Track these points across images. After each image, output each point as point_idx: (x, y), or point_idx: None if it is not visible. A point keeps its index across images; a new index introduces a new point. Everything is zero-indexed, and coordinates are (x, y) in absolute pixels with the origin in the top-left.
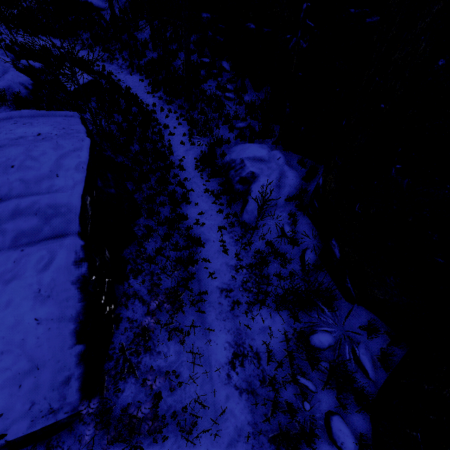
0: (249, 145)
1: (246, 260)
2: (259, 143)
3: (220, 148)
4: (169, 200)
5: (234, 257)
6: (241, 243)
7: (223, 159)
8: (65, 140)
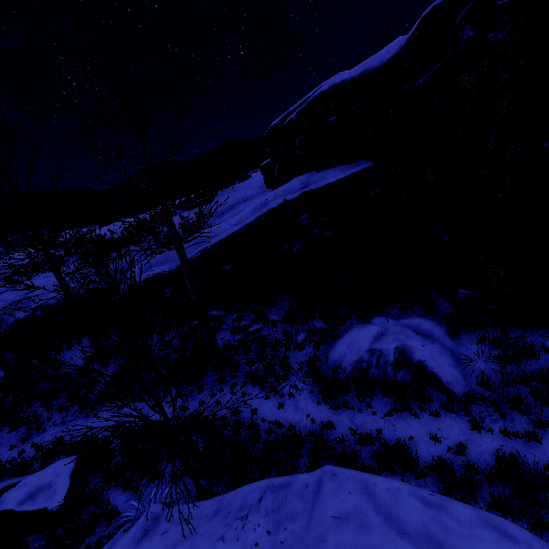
0: (349, 337)
1: (548, 419)
2: (343, 331)
3: (319, 369)
4: (401, 467)
5: (544, 430)
6: (534, 399)
7: (344, 371)
8: (328, 502)
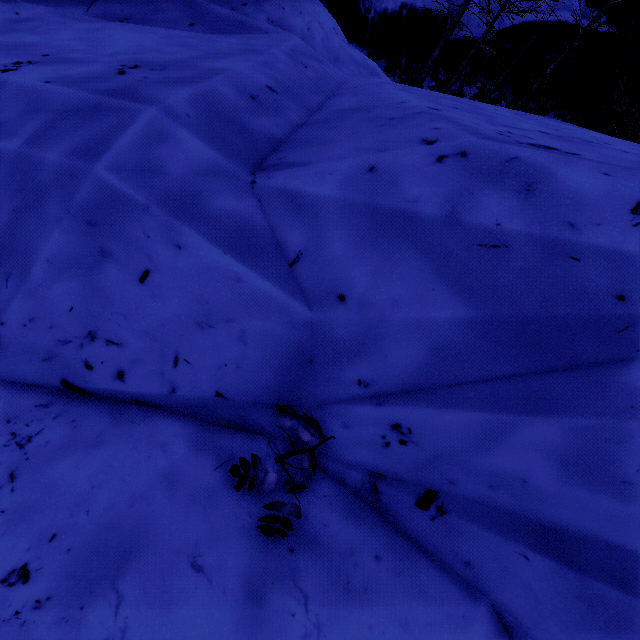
0: None
1: None
2: None
3: None
4: None
5: None
6: None
7: None
8: None
